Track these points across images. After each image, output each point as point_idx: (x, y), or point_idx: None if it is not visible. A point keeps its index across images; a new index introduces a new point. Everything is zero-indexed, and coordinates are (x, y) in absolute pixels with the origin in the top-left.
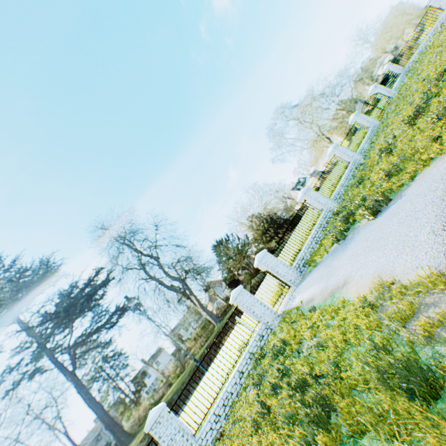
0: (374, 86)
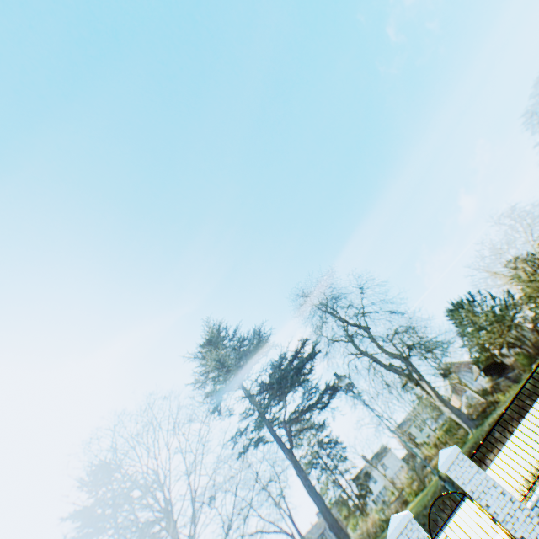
0: None
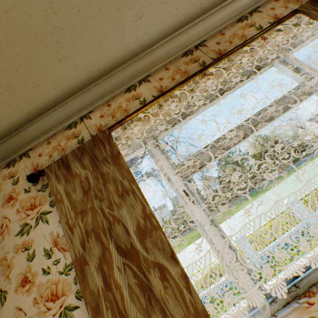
0: None
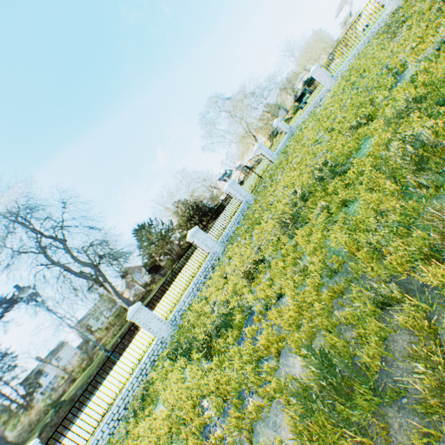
0: (258, 147)
